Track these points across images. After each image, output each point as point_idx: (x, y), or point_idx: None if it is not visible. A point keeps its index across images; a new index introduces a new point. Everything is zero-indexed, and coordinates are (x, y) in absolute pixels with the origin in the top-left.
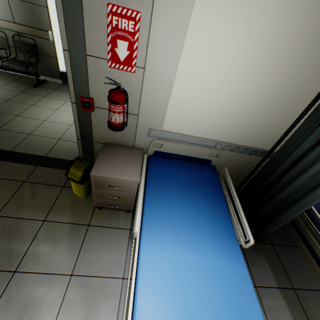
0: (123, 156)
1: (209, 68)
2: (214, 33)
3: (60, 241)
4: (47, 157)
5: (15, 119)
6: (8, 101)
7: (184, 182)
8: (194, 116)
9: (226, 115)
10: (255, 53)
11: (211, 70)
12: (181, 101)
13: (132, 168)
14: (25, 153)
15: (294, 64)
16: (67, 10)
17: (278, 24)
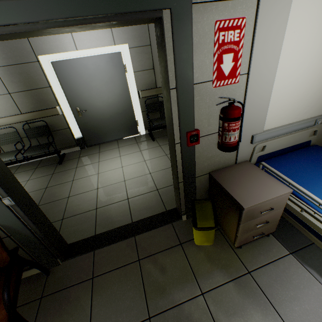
0: (242, 175)
1: (306, 46)
2: (310, 9)
3: (244, 309)
4: (136, 222)
5: (69, 202)
6: (48, 188)
7: (318, 171)
8: (292, 101)
9: (320, 86)
10: None
11: (308, 47)
12: (280, 91)
13: (267, 181)
14: (111, 229)
15: None
16: (177, 45)
17: None
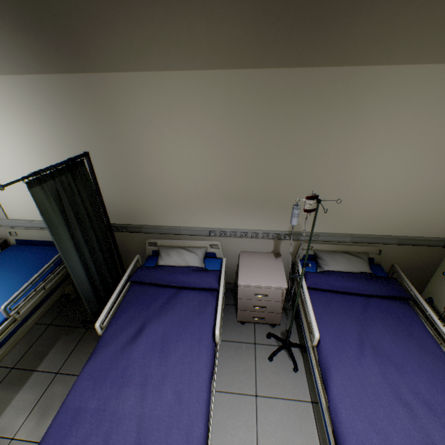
0: None
1: (0, 164)
2: None
3: None
4: None
5: None
6: None
7: (17, 264)
8: (22, 202)
9: None
10: (20, 146)
11: (3, 165)
12: (3, 192)
13: None
14: None
15: (53, 147)
16: None
17: (15, 125)
